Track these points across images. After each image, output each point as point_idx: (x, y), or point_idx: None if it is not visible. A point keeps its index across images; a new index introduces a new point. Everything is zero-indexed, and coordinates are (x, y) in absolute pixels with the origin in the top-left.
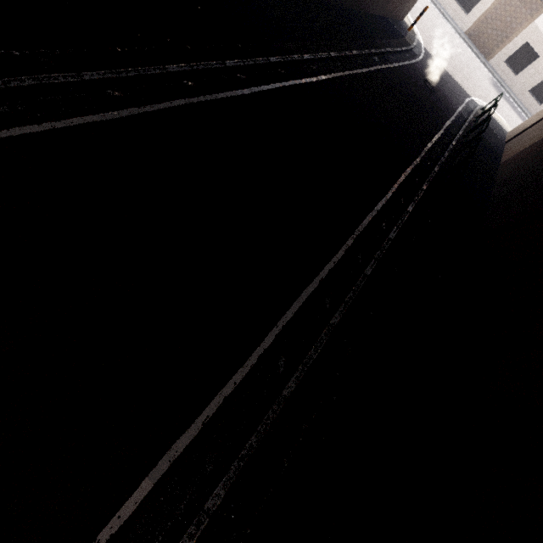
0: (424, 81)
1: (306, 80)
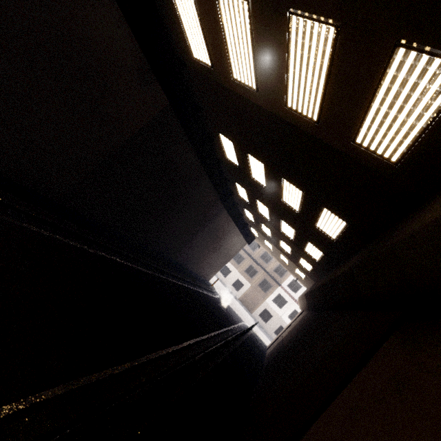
0: (220, 305)
1: (166, 278)
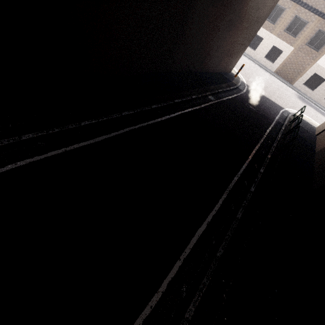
0: (248, 105)
1: (152, 121)
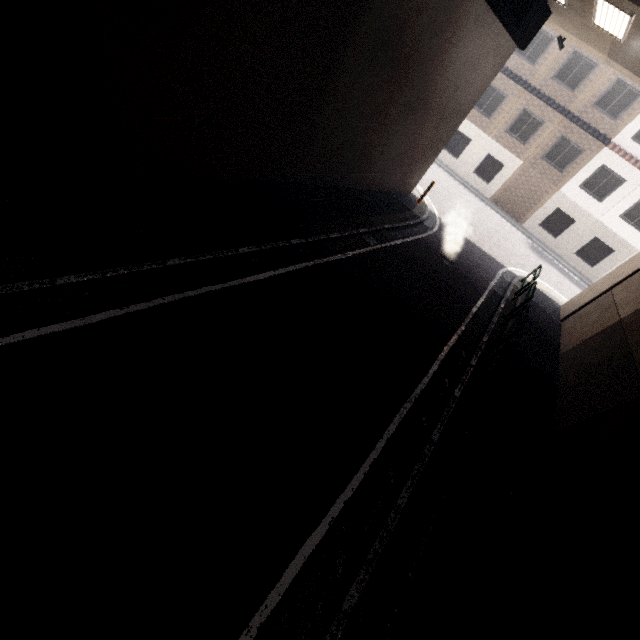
0: (439, 257)
1: (236, 281)
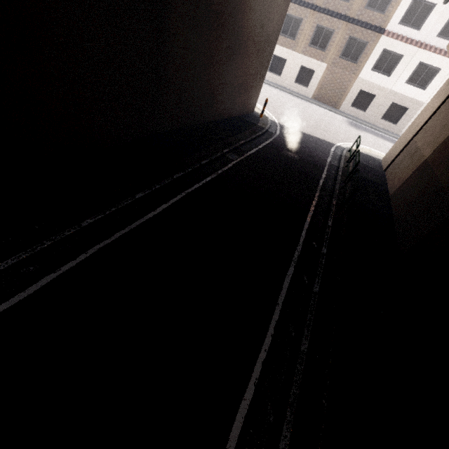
0: (286, 152)
1: (140, 220)
